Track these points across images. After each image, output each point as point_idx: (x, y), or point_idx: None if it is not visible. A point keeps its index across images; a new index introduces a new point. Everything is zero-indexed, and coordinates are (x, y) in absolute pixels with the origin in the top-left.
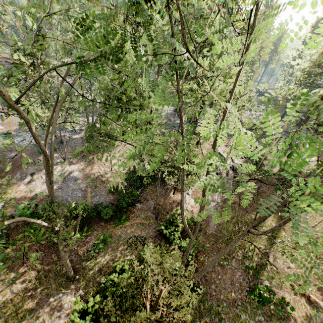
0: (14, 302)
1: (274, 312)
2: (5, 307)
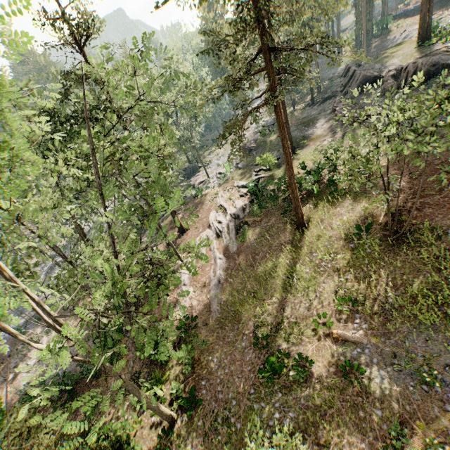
0: None
1: (294, 379)
2: None
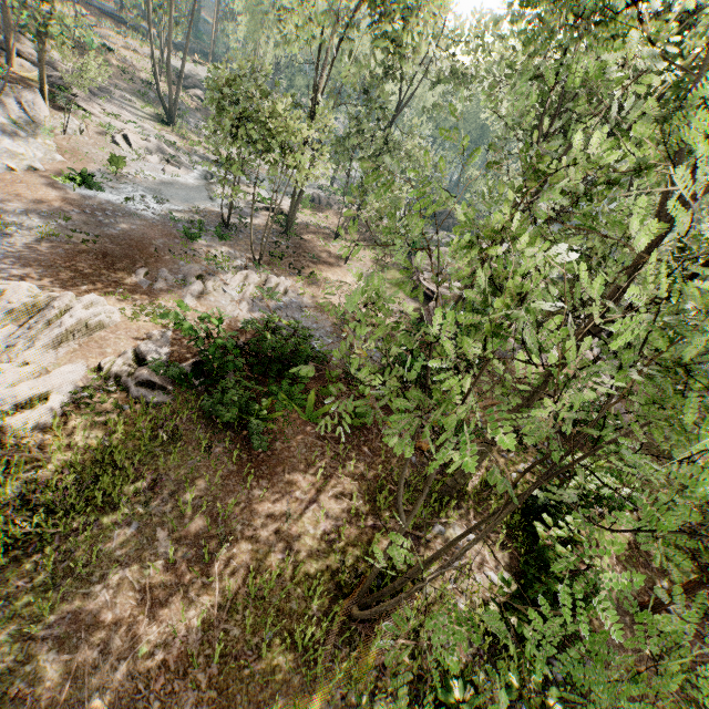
0: (346, 539)
1: None
2: (333, 548)
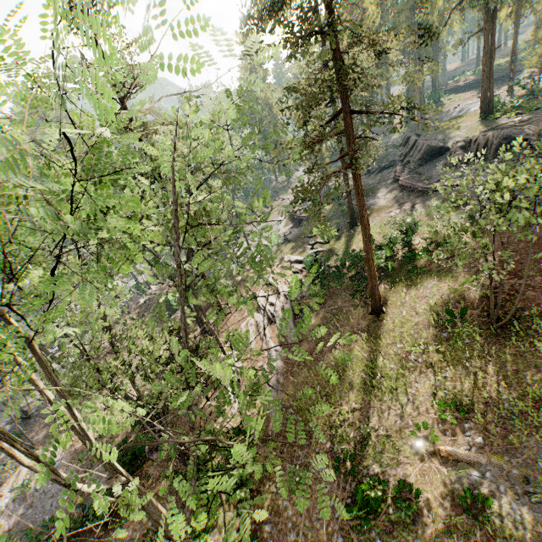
0: None
1: (396, 518)
2: None
